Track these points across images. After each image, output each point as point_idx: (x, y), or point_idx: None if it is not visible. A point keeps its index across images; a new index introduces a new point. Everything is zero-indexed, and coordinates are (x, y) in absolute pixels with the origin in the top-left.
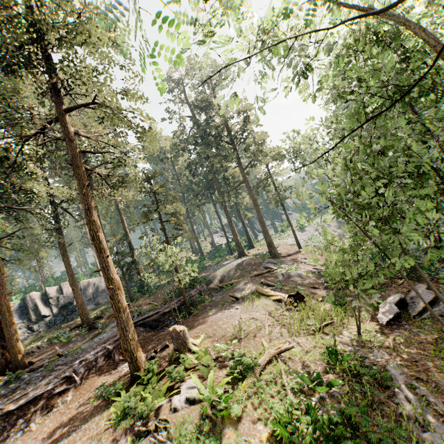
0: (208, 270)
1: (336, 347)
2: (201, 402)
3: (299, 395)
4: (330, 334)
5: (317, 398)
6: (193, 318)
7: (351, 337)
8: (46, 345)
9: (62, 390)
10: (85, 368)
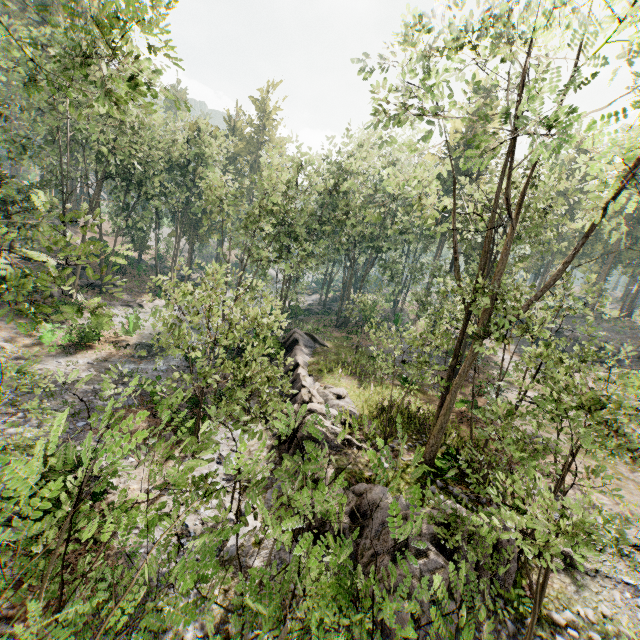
0: None
1: None
2: None
3: None
4: None
5: None
6: None
7: None
8: None
9: None
10: None
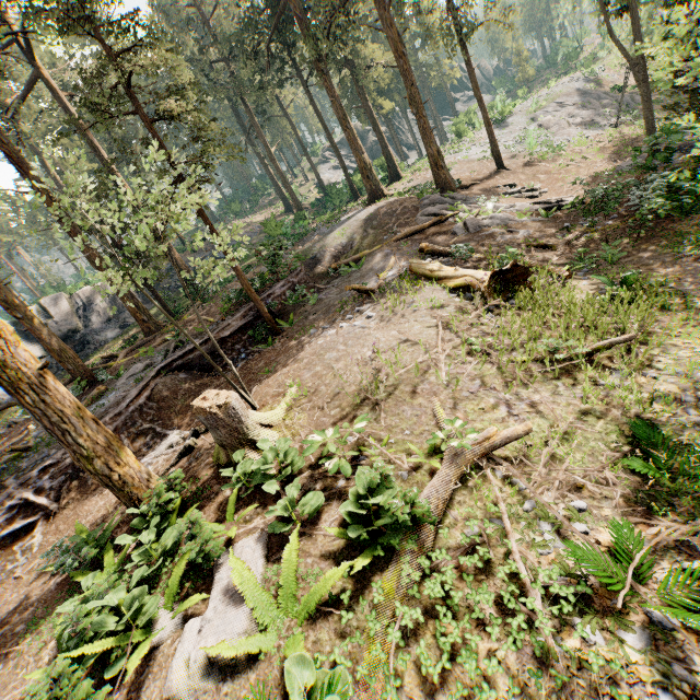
0: (311, 237)
1: (649, 412)
2: (256, 664)
3: (573, 617)
4: (631, 377)
5: (641, 631)
6: (280, 342)
7: (683, 374)
8: (23, 418)
9: (19, 529)
10: (61, 478)
